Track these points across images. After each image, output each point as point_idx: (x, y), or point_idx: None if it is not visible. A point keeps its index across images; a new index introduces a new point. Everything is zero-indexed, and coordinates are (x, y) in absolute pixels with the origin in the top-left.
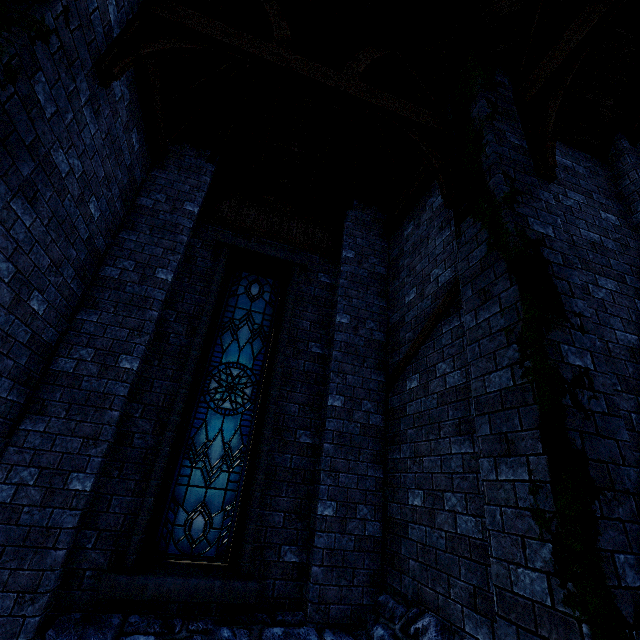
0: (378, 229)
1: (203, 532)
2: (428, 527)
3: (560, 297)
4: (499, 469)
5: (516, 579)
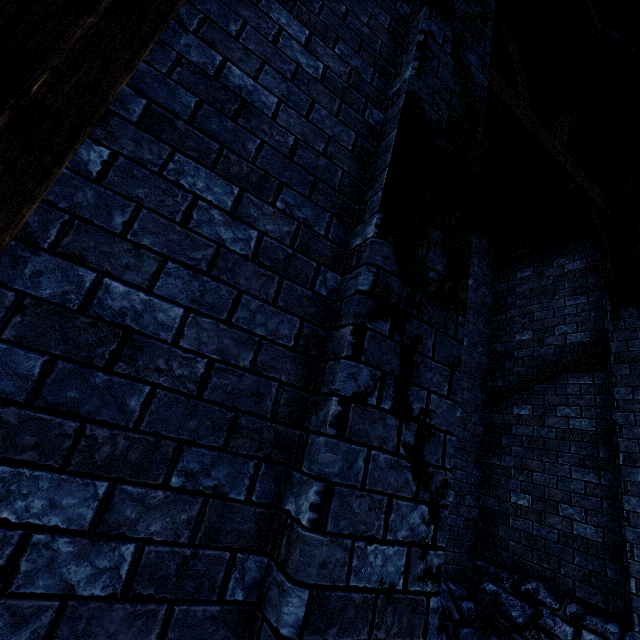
0: (489, 260)
1: None
2: (536, 523)
3: None
4: None
5: None
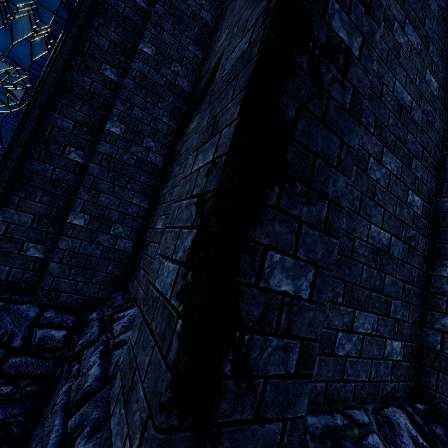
0: None
1: None
2: (158, 244)
3: None
4: (196, 160)
5: (160, 273)
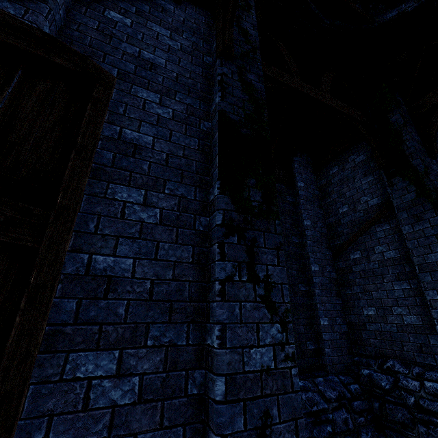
0: (310, 168)
1: None
2: (382, 323)
3: None
4: None
5: None
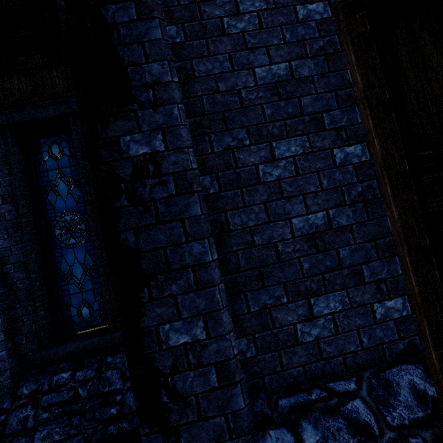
0: None
1: (90, 314)
2: None
3: (126, 72)
4: None
5: None
